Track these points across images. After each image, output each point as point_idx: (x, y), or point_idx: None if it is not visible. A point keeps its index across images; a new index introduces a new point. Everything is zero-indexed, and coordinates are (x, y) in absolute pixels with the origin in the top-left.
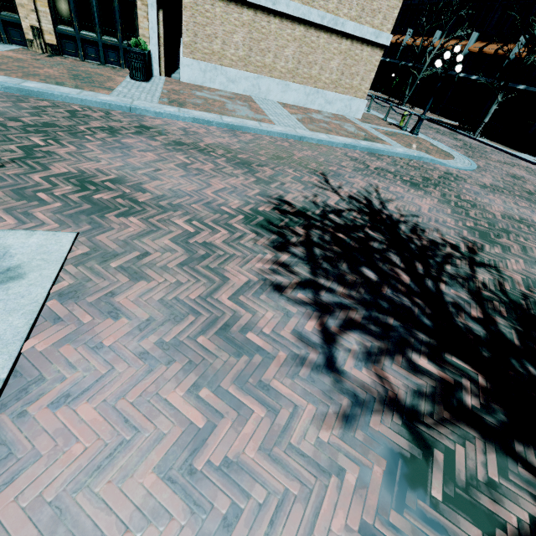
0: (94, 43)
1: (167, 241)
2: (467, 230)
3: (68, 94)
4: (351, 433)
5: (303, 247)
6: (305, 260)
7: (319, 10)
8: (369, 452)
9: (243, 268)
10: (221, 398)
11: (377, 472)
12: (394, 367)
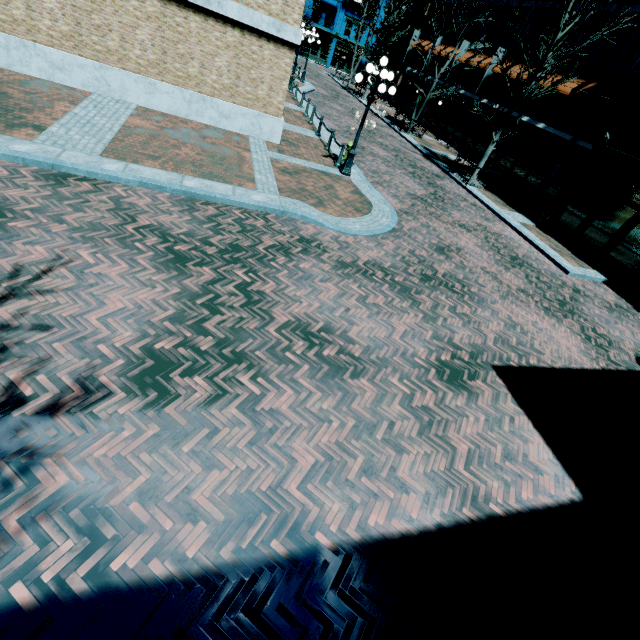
0: None
1: None
2: (132, 359)
3: None
4: None
5: None
6: None
7: None
8: None
9: None
10: None
11: None
12: None
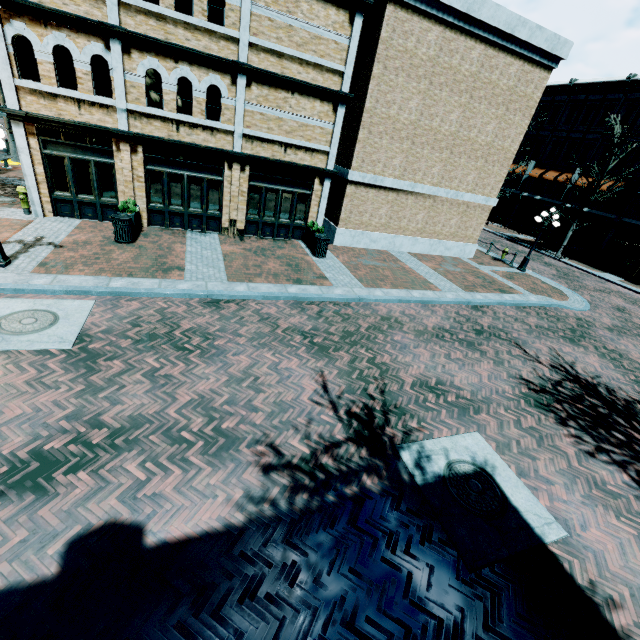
0: (271, 224)
1: (515, 429)
2: (635, 384)
3: (320, 295)
4: None
5: (572, 420)
6: (582, 431)
7: (445, 188)
8: None
9: (563, 443)
10: (630, 521)
11: None
12: None
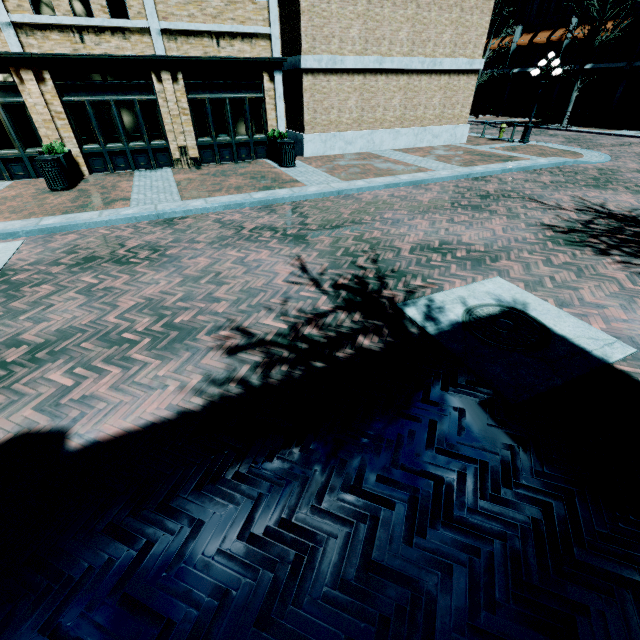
0: (228, 145)
1: (545, 268)
2: None
3: (291, 194)
4: None
5: (615, 249)
6: (630, 257)
7: (419, 57)
8: None
9: (609, 270)
10: None
11: None
12: None
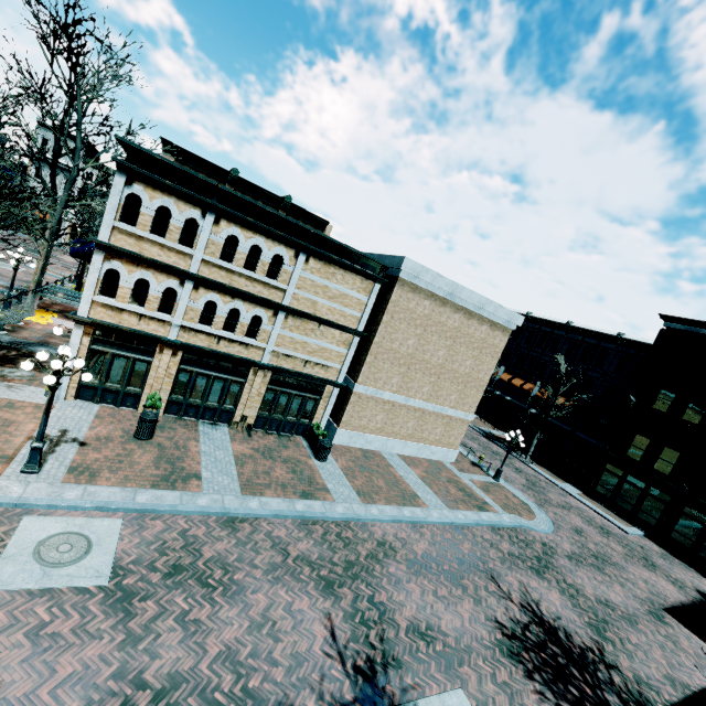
0: (279, 420)
1: (491, 685)
2: (588, 627)
3: (324, 513)
4: None
5: (537, 673)
6: (545, 686)
7: (433, 404)
8: None
9: (530, 700)
10: None
11: None
12: None
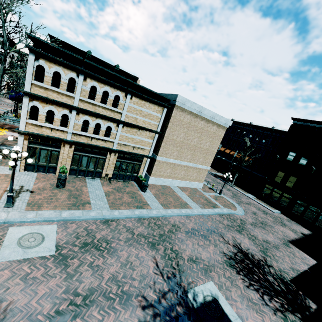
0: (123, 175)
1: (223, 278)
2: (260, 252)
3: (148, 215)
4: (277, 316)
5: (241, 271)
6: (245, 276)
7: (192, 163)
8: (280, 318)
9: (239, 282)
10: (260, 314)
11: (283, 321)
12: (273, 302)
